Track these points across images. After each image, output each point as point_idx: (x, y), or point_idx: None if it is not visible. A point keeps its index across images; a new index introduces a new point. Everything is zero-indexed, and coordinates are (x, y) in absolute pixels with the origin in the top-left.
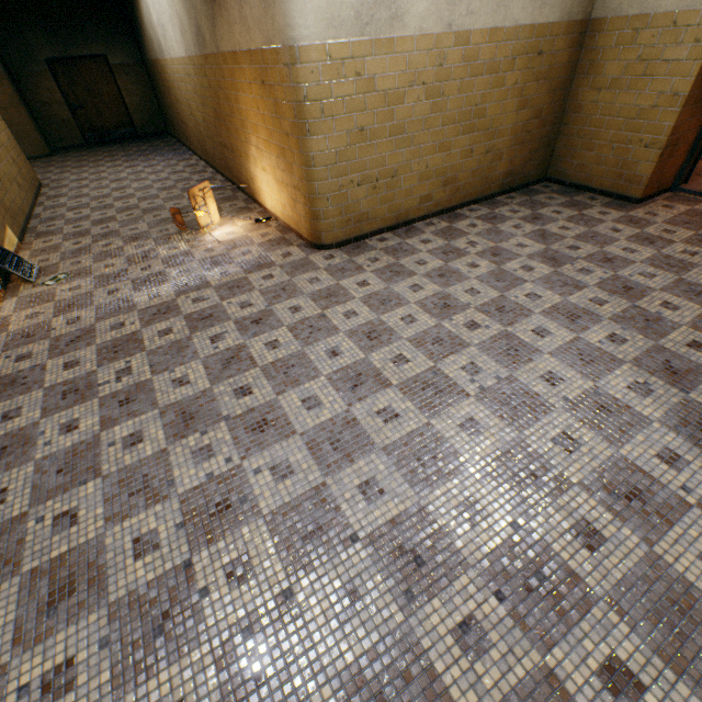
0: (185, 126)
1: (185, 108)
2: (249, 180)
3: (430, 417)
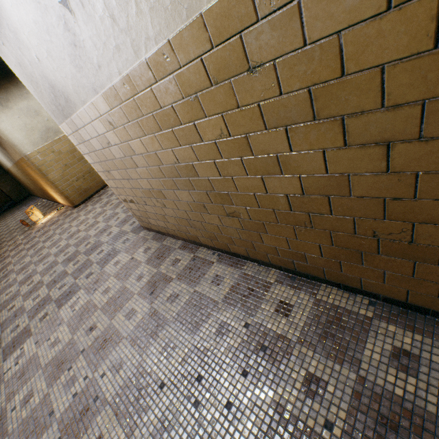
0: (31, 189)
1: (26, 182)
2: (53, 197)
3: (88, 232)
